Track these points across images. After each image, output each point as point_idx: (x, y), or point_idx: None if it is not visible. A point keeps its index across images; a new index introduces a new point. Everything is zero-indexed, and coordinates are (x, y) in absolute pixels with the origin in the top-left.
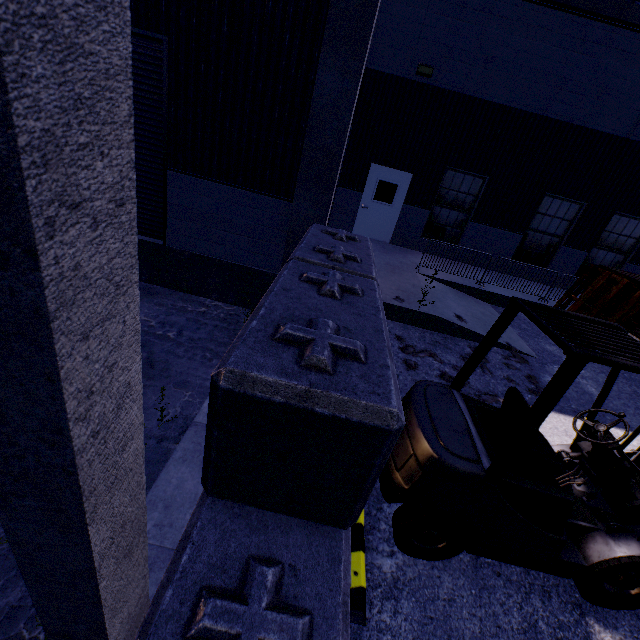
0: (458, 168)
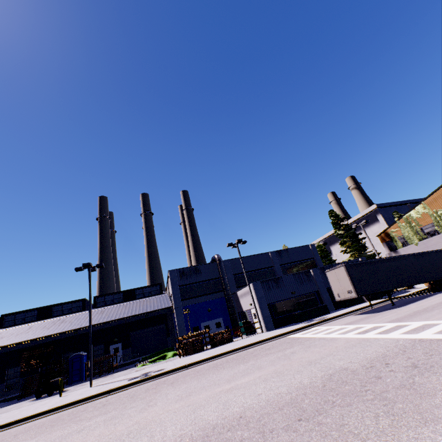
0: (10, 367)
